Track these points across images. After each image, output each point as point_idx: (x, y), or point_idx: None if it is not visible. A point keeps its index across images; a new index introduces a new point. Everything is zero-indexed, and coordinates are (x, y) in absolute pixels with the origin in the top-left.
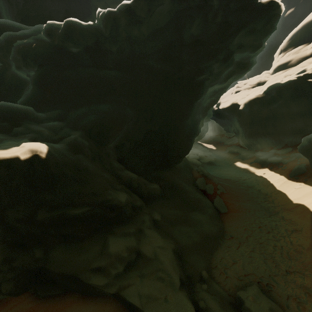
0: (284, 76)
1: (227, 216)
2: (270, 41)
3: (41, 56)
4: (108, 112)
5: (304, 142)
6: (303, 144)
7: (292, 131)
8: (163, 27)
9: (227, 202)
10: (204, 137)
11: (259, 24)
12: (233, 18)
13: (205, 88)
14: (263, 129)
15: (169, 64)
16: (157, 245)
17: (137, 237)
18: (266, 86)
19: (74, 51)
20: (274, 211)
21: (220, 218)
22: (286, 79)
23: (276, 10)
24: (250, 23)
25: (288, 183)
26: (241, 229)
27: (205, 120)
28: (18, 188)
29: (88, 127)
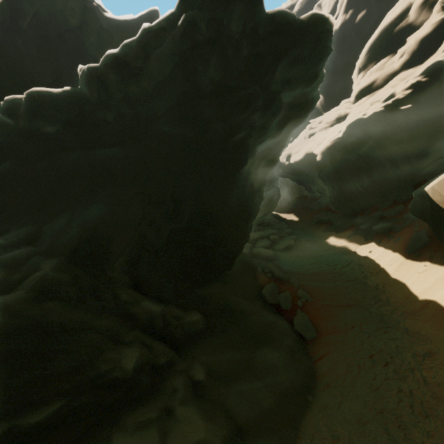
0: (370, 104)
1: (317, 344)
2: (344, 58)
3: None
4: (101, 218)
5: (416, 199)
6: (416, 202)
7: (399, 181)
8: (167, 76)
9: (316, 318)
10: (281, 204)
11: (304, 48)
12: (265, 47)
13: (251, 149)
14: (357, 184)
15: (188, 126)
16: (194, 440)
17: (162, 427)
18: (344, 125)
19: (51, 131)
20: (391, 319)
21: (306, 350)
22: (371, 111)
23: (323, 25)
24: (291, 49)
25: (406, 265)
26: (342, 366)
27: (269, 187)
28: None
29: (69, 249)
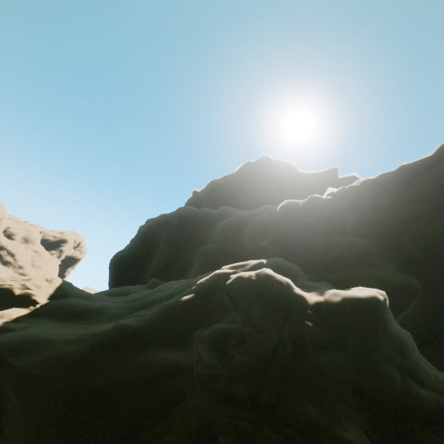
0: None
1: None
2: None
3: (284, 225)
4: (389, 276)
5: None
6: None
7: None
8: (430, 190)
9: None
10: None
11: None
12: None
13: None
14: None
15: None
16: None
17: None
18: None
19: (308, 221)
20: None
21: None
22: None
23: None
24: None
25: None
26: None
27: None
28: (378, 336)
29: None
